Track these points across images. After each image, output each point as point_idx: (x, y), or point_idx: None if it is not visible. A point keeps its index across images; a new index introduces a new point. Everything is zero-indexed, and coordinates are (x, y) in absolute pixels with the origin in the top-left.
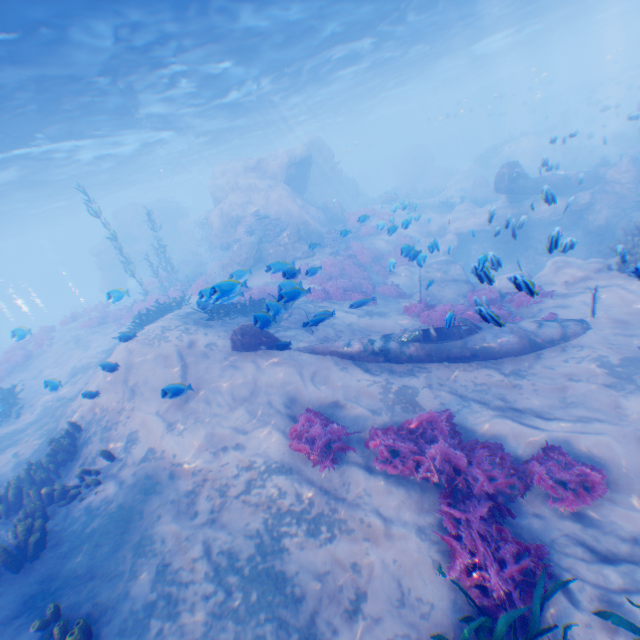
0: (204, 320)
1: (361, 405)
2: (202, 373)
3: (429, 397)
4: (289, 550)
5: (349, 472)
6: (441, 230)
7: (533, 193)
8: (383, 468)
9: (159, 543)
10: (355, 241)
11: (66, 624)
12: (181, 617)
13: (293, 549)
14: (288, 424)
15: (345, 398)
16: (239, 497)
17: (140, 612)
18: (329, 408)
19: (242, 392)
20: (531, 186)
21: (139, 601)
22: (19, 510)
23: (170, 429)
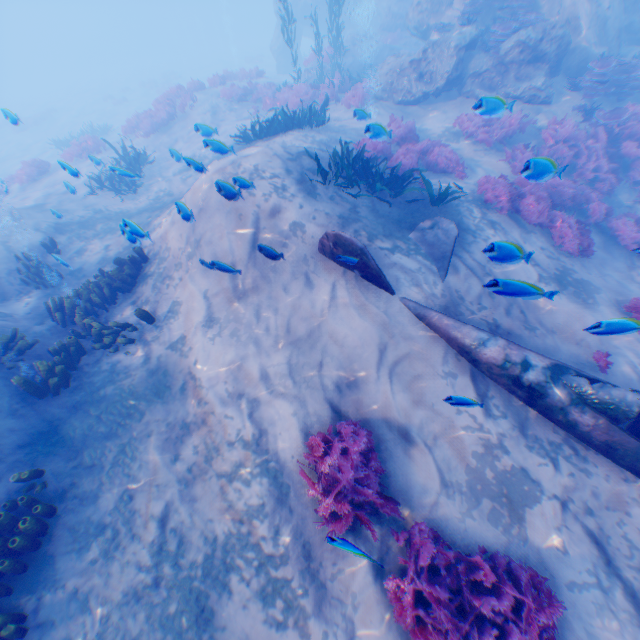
0: (313, 178)
1: (433, 460)
2: (267, 270)
3: (550, 524)
4: (230, 592)
5: (350, 556)
6: None
7: None
8: (393, 603)
9: (135, 465)
10: (639, 96)
11: (30, 501)
12: (113, 566)
13: (234, 595)
14: (321, 422)
15: (419, 431)
16: (219, 480)
17: (91, 526)
18: (386, 433)
19: (296, 331)
20: None
21: (96, 513)
22: (74, 322)
23: (207, 325)
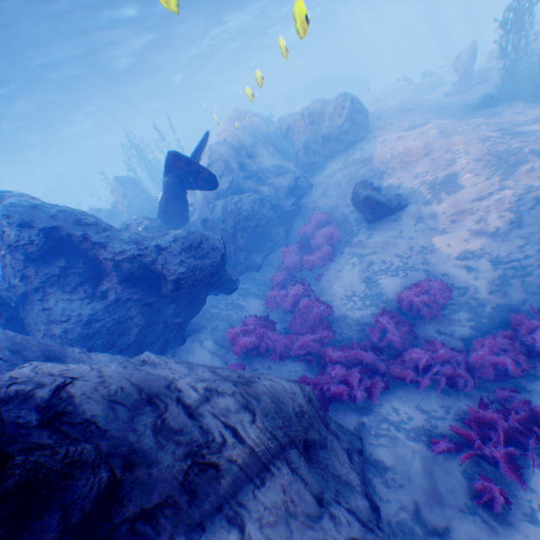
0: None
1: None
2: None
3: None
4: None
5: None
6: None
7: None
8: None
9: None
10: None
11: None
12: None
13: None
14: None
15: None
16: None
17: None
18: None
19: None
20: None
21: None
22: None
23: None
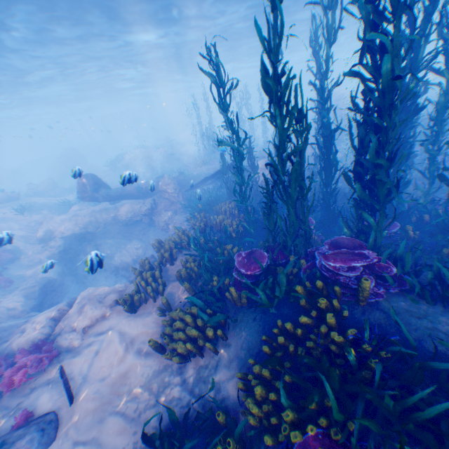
0: None
1: None
2: None
3: None
4: None
5: None
6: (49, 233)
7: (119, 199)
8: None
9: None
10: None
11: None
12: None
13: None
14: None
15: None
16: None
17: None
18: None
19: None
20: (115, 194)
21: None
22: None
23: None
